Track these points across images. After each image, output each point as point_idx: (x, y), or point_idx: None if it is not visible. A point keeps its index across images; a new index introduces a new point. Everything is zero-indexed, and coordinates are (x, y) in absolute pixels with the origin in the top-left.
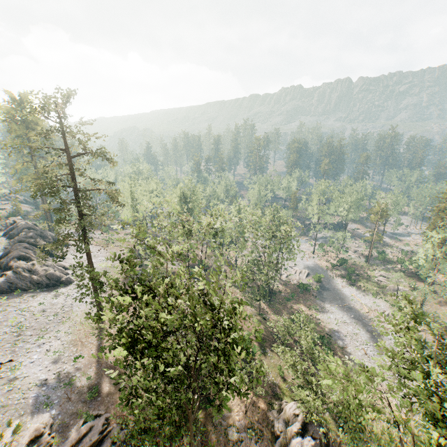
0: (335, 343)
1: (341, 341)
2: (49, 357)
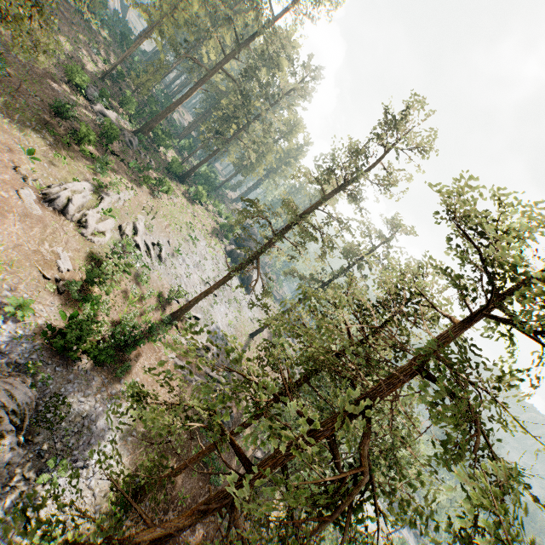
0: None
1: None
2: (225, 318)
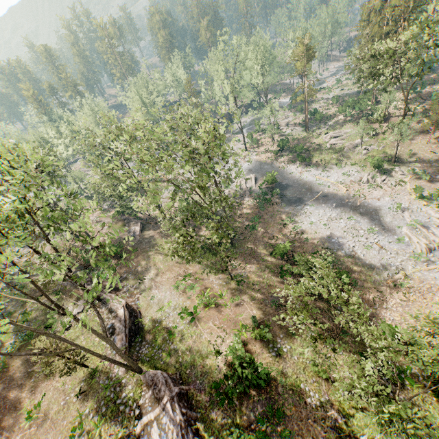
0: (341, 256)
1: (344, 248)
2: None
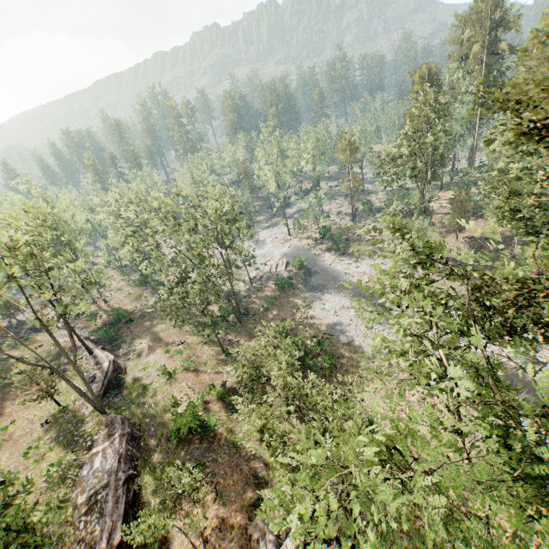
0: (338, 342)
1: (345, 335)
2: None
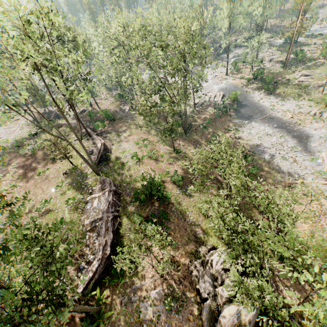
0: (260, 159)
1: (265, 155)
2: None
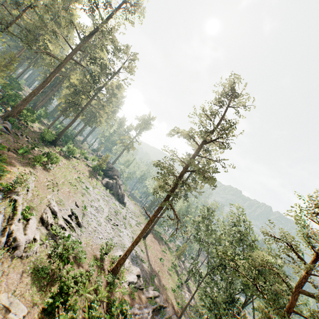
0: None
1: None
2: (129, 238)
